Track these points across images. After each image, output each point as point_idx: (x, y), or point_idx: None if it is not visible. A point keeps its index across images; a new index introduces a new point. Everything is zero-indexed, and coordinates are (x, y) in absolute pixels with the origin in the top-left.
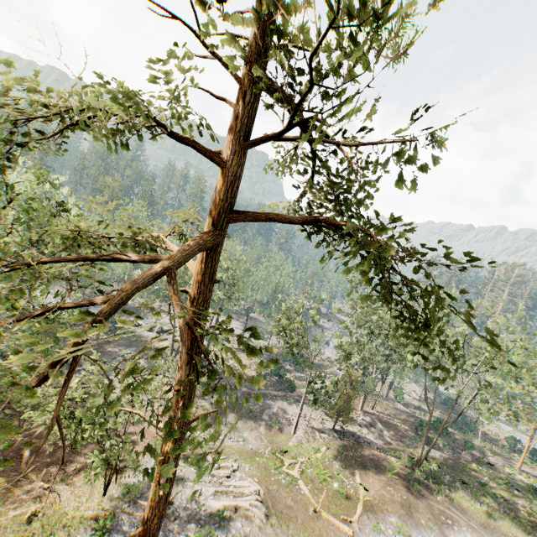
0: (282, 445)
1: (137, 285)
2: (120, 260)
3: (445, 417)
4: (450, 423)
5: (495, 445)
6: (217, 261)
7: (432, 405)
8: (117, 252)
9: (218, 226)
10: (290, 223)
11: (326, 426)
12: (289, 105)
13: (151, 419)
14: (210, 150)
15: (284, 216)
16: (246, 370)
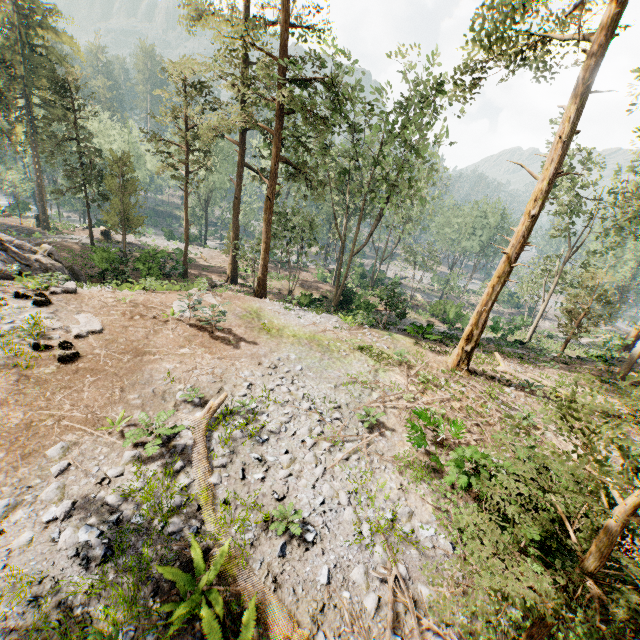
0: None
1: None
2: None
3: None
4: None
5: None
6: None
7: None
8: None
9: None
10: None
11: None
12: None
13: None
14: None
15: None
16: None
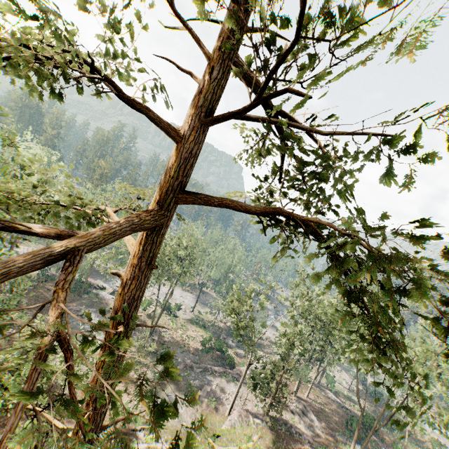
0: (215, 427)
1: (4, 271)
2: (12, 230)
3: (378, 418)
4: (383, 425)
5: (420, 446)
6: (157, 243)
7: (361, 396)
8: (4, 220)
9: (162, 204)
10: (243, 210)
11: (260, 409)
12: (256, 89)
13: (54, 421)
14: (162, 120)
15: (237, 202)
16: (192, 342)
